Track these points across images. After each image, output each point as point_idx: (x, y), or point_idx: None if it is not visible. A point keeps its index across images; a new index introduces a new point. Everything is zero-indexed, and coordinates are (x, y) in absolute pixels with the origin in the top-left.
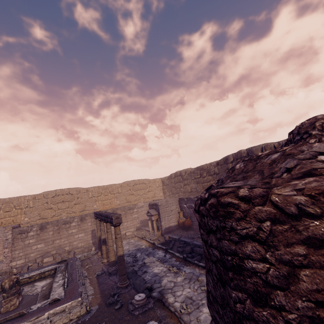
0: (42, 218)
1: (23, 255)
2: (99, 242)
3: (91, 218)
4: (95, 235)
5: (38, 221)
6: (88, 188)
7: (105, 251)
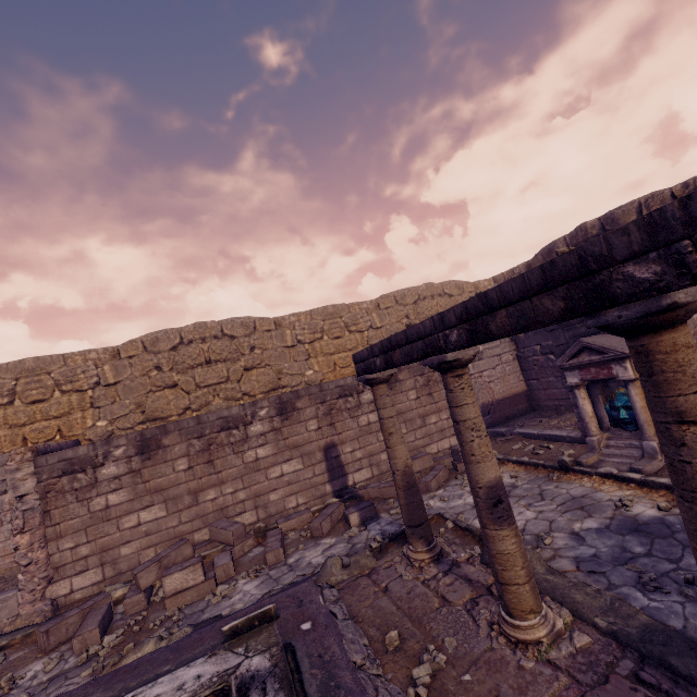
0: (151, 420)
1: (91, 555)
2: (412, 499)
3: (315, 406)
4: (338, 465)
5: (141, 429)
6: (280, 317)
7: (521, 568)
